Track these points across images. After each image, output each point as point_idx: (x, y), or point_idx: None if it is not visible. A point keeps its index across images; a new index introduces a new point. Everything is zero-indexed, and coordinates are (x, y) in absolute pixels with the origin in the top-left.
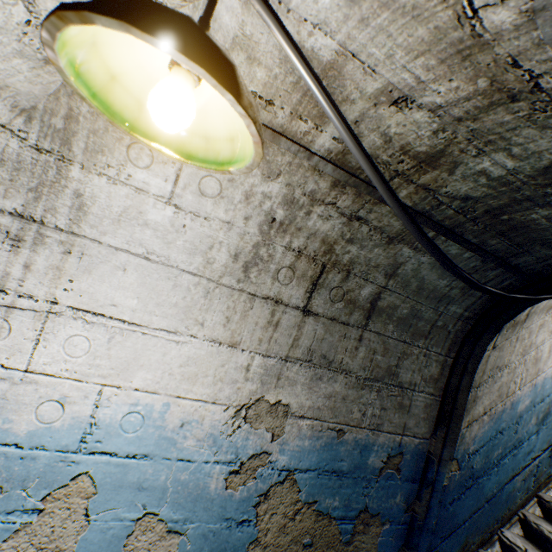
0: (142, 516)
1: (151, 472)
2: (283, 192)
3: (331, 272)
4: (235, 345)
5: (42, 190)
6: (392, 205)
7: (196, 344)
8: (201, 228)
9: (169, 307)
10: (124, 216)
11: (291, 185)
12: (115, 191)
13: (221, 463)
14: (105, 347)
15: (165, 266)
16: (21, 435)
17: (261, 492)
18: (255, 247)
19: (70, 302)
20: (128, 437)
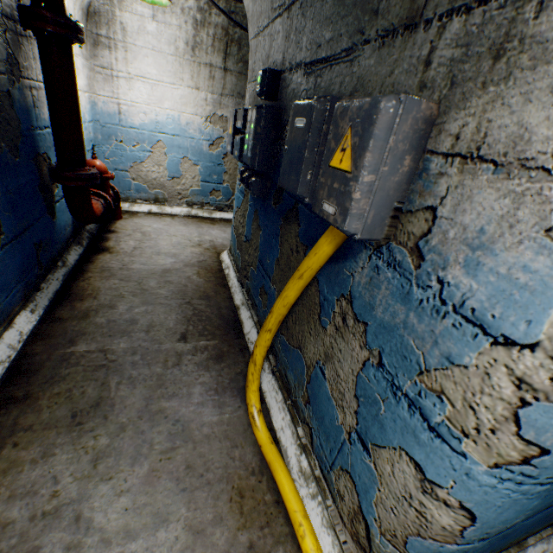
0: (183, 158)
1: (181, 142)
2: (196, 6)
3: (232, 46)
4: (199, 90)
5: (110, 24)
6: (217, 10)
7: (183, 90)
8: (169, 31)
9: (168, 73)
10: (140, 31)
11: (198, 1)
12: (133, 19)
13: (205, 141)
14: (151, 92)
15: (161, 53)
16: (138, 126)
17: (224, 154)
18: (194, 38)
19: (134, 74)
20: (170, 129)
